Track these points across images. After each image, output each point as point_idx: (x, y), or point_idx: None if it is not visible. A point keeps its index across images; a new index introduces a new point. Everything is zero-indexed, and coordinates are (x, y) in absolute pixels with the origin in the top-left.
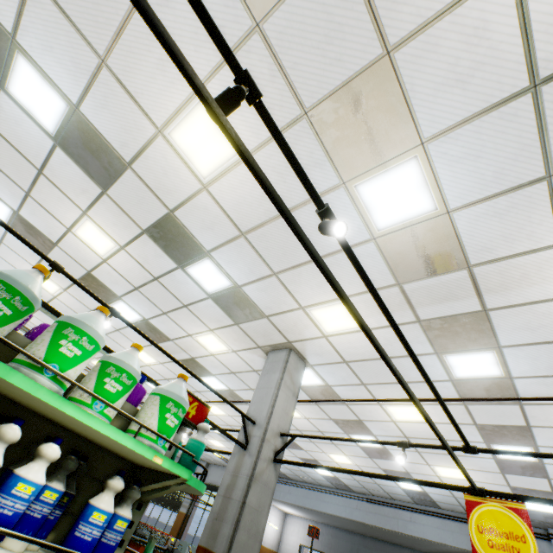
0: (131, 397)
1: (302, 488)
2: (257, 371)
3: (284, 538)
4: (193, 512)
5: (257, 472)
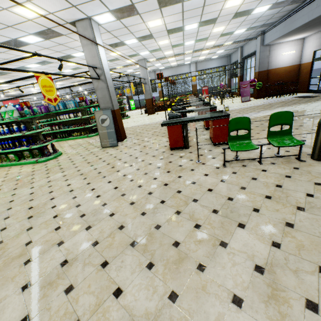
0: (20, 109)
1: (282, 23)
2: (108, 32)
3: (303, 54)
4: (244, 73)
5: (96, 88)
